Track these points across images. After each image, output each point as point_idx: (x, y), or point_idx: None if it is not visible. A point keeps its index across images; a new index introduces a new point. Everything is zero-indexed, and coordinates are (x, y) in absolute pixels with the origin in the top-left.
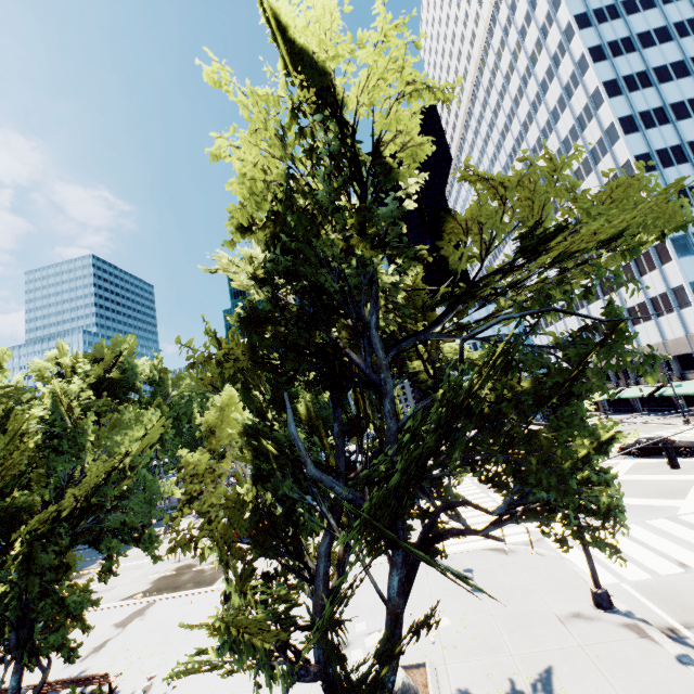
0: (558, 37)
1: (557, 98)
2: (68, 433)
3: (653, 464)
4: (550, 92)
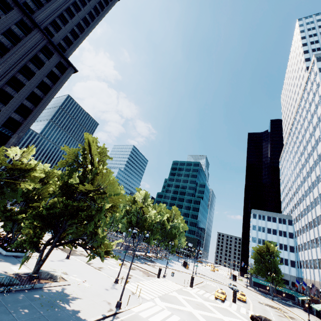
0: (320, 110)
1: (318, 135)
2: (55, 193)
3: None
4: (316, 131)
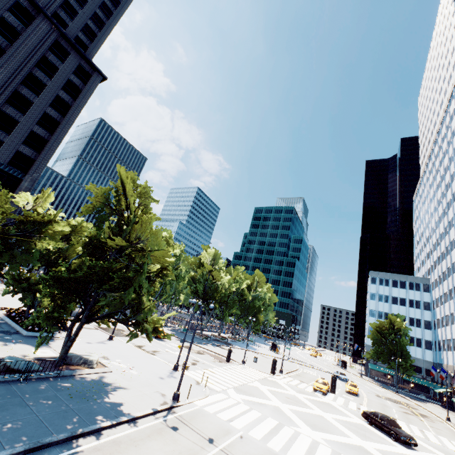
0: None
1: None
2: None
3: (364, 428)
4: None
